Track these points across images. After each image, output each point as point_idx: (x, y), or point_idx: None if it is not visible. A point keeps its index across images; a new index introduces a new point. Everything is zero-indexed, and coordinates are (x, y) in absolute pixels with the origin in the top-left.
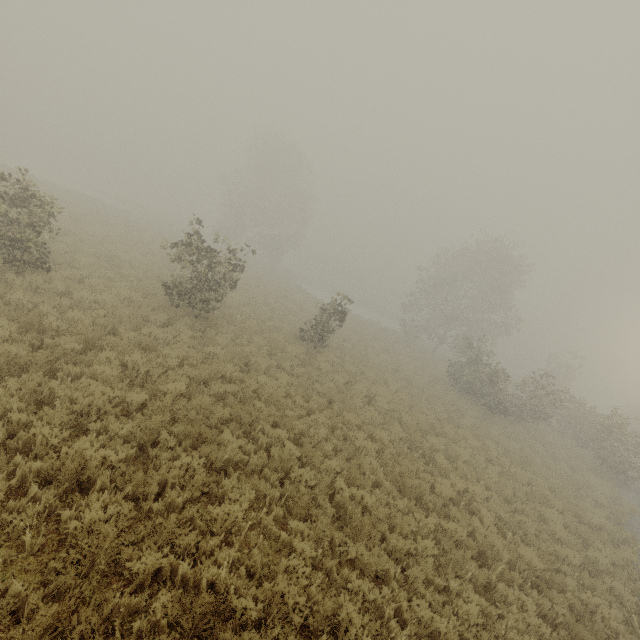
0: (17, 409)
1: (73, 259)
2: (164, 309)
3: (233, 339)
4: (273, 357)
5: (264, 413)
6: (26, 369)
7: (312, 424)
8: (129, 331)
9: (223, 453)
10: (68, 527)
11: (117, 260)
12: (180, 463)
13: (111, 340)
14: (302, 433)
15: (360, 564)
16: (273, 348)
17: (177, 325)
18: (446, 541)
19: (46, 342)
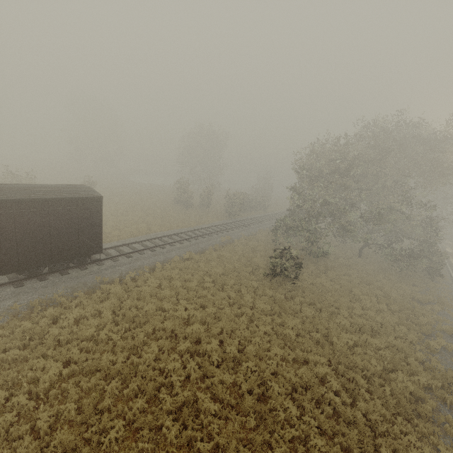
0: None
1: None
2: None
3: None
4: None
5: None
6: None
7: None
8: None
9: None
10: None
11: None
12: None
13: None
14: None
15: None
16: None
17: None
18: None
19: None
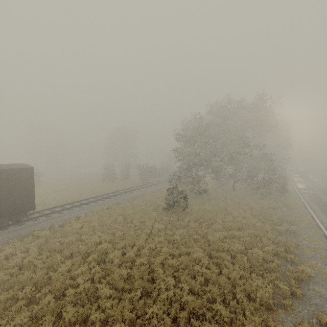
0: None
1: None
2: None
3: None
4: None
5: None
6: None
7: None
8: None
9: None
10: None
11: None
12: None
13: None
14: None
15: None
16: None
17: None
18: None
19: None
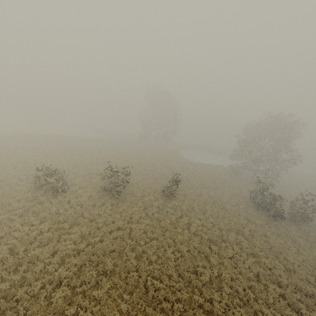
0: (48, 256)
1: (75, 180)
2: (103, 197)
3: (130, 204)
4: (145, 210)
5: (128, 245)
6: (52, 239)
7: (150, 246)
8: (87, 214)
9: (106, 267)
10: (54, 298)
11: (91, 175)
12: (89, 273)
13: (81, 219)
14: (145, 251)
15: (147, 313)
16: (146, 205)
17: (106, 204)
18: (194, 303)
19: (60, 226)
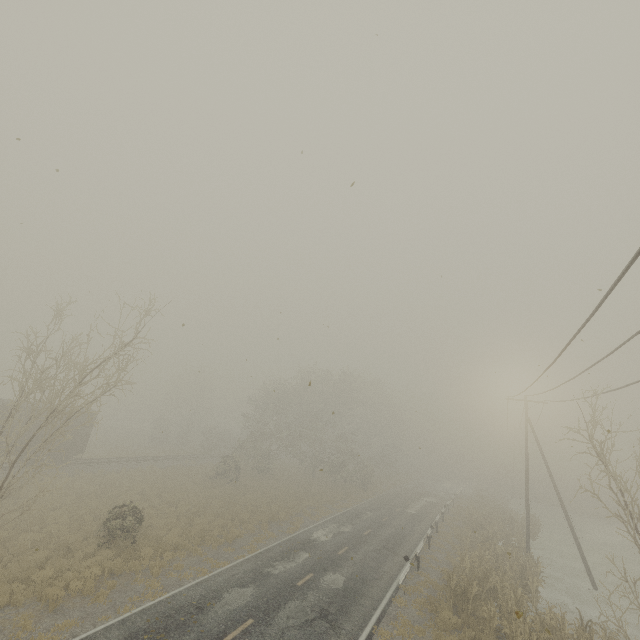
0: None
1: None
2: None
3: None
4: None
5: None
6: None
7: None
8: None
9: None
10: None
11: None
12: None
13: None
14: None
15: None
16: None
17: None
18: None
19: None
